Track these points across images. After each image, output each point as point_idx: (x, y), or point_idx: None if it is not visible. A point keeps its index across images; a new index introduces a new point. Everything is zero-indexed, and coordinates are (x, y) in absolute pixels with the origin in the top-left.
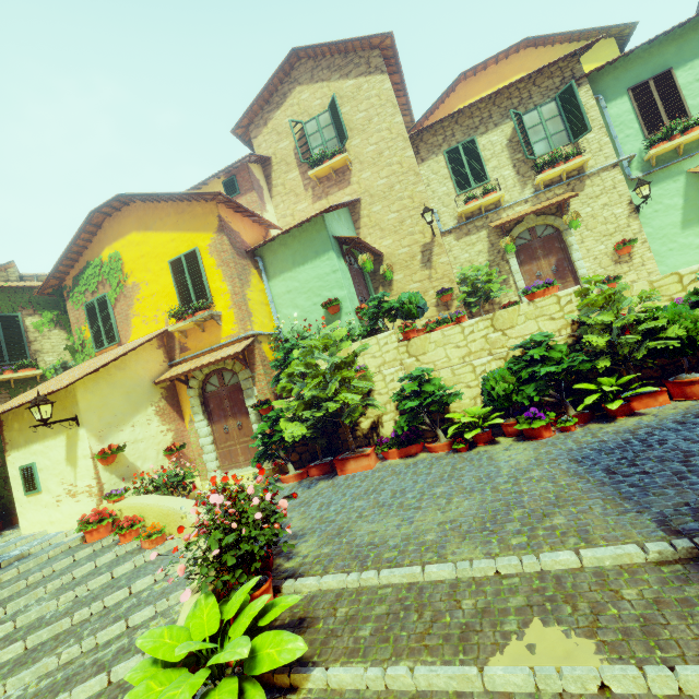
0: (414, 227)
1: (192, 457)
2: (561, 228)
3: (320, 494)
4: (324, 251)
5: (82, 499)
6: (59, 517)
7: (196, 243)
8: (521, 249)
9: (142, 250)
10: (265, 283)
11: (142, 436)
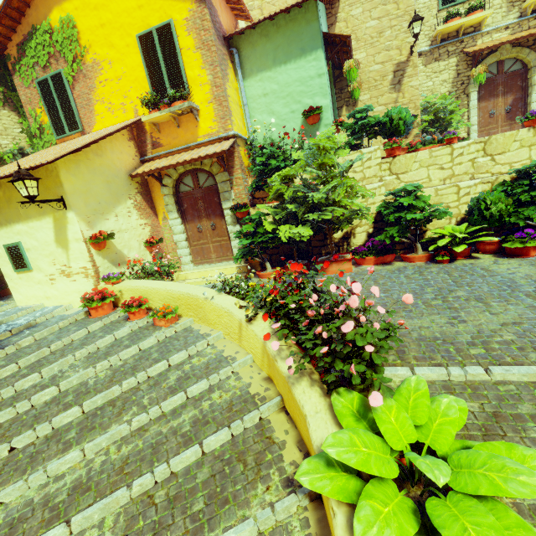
0: (392, 41)
1: (166, 251)
2: (532, 64)
3: None
4: (312, 49)
5: (78, 279)
6: (55, 293)
7: (169, 13)
8: (484, 83)
9: (101, 17)
10: (241, 81)
11: (125, 227)
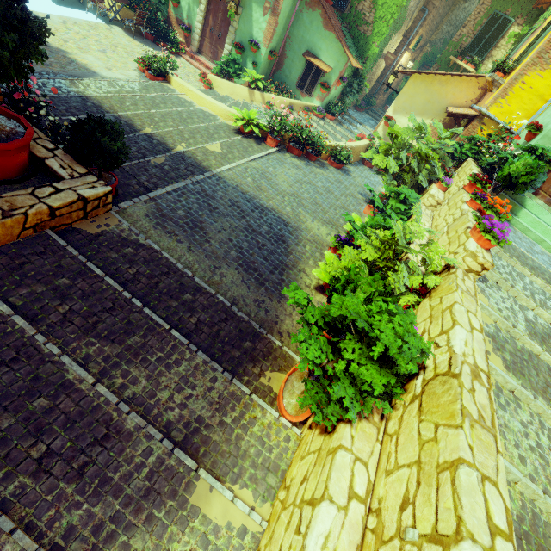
0: None
1: None
2: None
3: (346, 189)
4: None
5: None
6: None
7: None
8: None
9: None
10: None
11: None
